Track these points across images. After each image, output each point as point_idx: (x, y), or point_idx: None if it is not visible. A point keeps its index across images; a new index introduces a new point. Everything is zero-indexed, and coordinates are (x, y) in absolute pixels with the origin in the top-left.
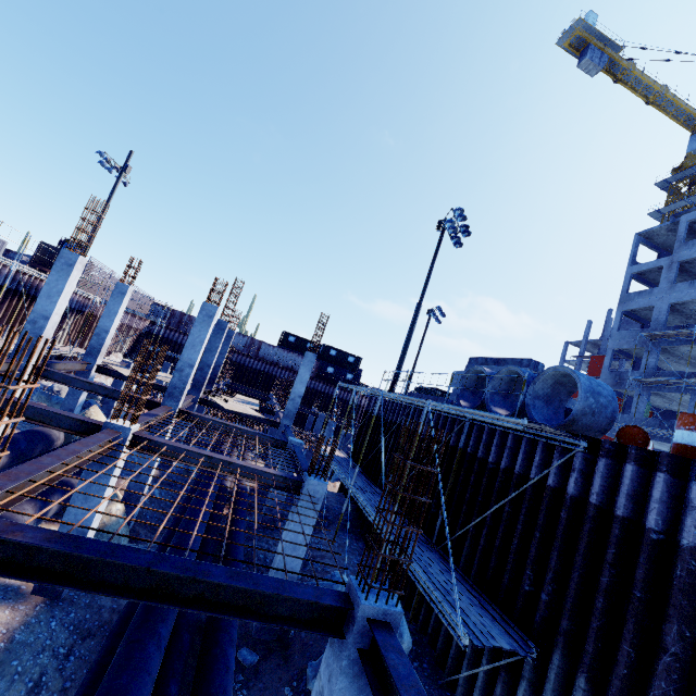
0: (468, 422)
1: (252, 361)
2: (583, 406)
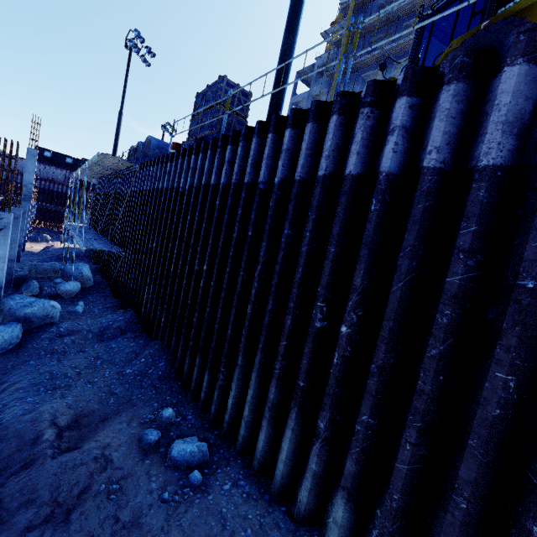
0: (119, 175)
1: (5, 174)
2: (153, 154)
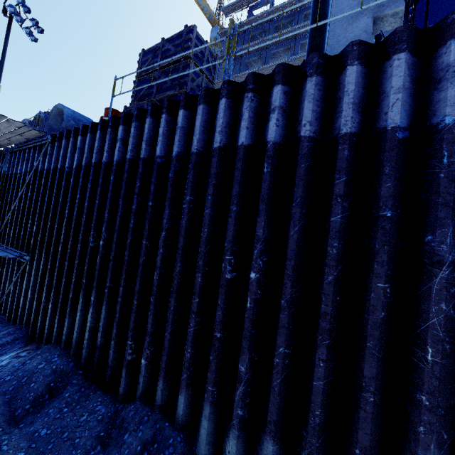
0: (7, 153)
1: None
2: (66, 125)
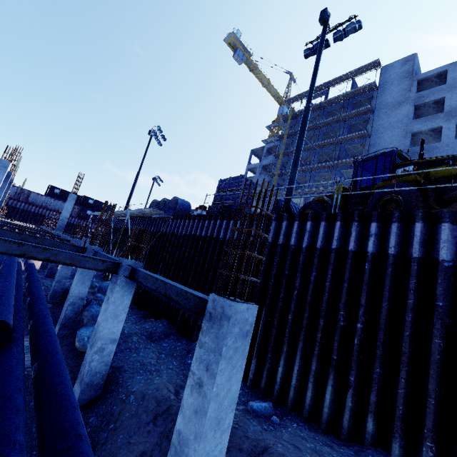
0: (147, 219)
1: (23, 205)
2: (178, 208)
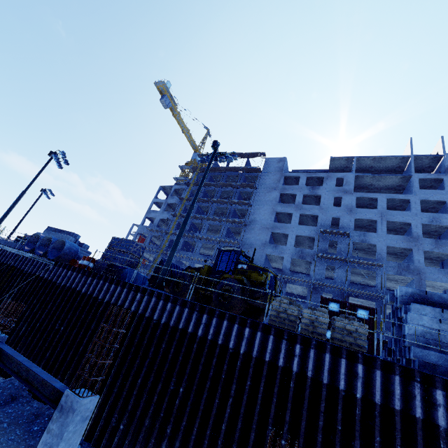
0: (22, 255)
1: None
2: (64, 252)
